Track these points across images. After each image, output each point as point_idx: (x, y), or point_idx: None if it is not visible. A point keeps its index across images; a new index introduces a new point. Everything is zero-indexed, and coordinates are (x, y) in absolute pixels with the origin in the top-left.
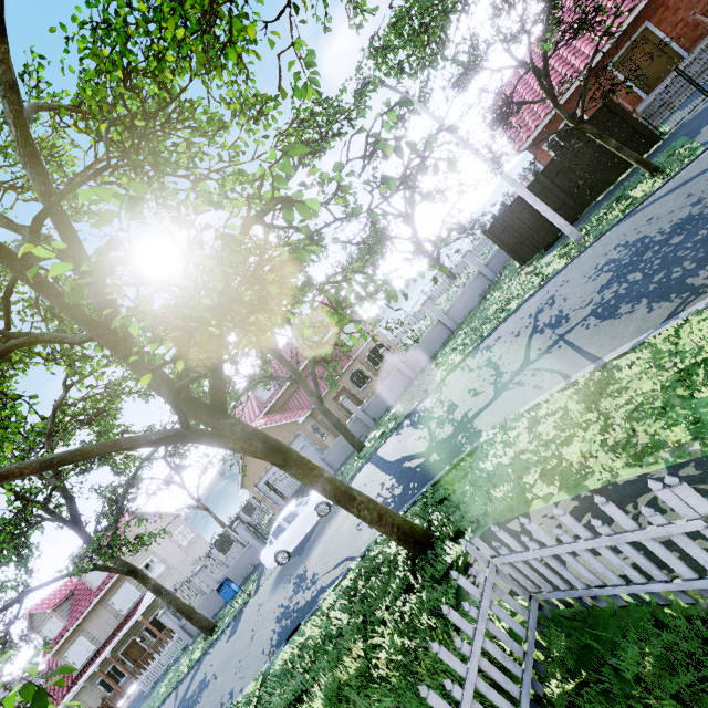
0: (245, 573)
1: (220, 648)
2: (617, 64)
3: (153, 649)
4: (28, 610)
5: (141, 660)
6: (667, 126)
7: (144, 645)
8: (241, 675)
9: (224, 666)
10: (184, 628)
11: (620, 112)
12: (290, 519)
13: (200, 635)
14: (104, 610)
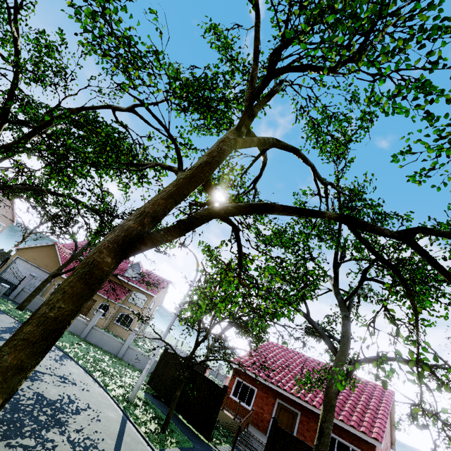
0: None
1: None
2: (280, 405)
3: None
4: None
5: None
6: (225, 446)
7: None
8: None
9: None
10: None
11: (219, 402)
12: None
13: None
14: None
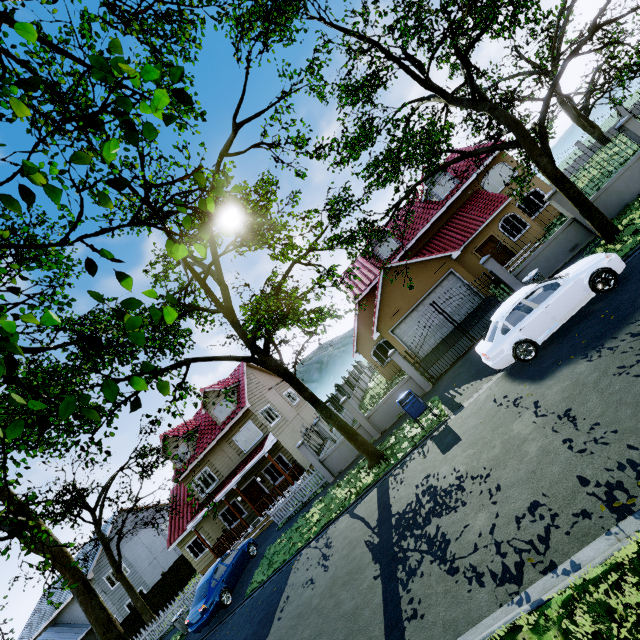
0: (398, 411)
1: (432, 461)
2: None
3: (277, 489)
4: (162, 434)
5: (265, 498)
6: None
7: (263, 487)
8: (634, 442)
9: (490, 463)
10: (323, 464)
11: None
12: (508, 319)
13: (351, 469)
14: (227, 445)
